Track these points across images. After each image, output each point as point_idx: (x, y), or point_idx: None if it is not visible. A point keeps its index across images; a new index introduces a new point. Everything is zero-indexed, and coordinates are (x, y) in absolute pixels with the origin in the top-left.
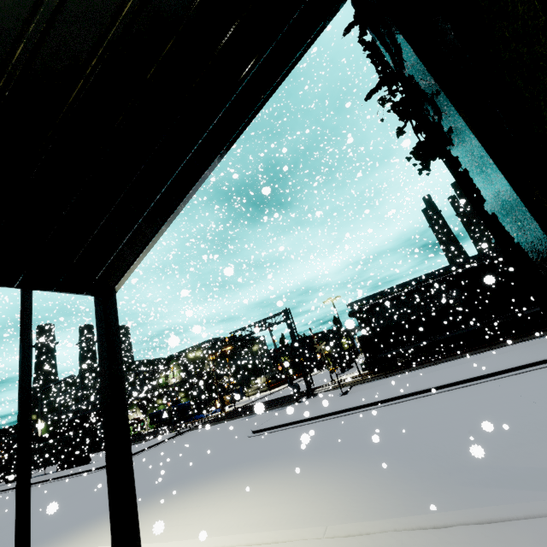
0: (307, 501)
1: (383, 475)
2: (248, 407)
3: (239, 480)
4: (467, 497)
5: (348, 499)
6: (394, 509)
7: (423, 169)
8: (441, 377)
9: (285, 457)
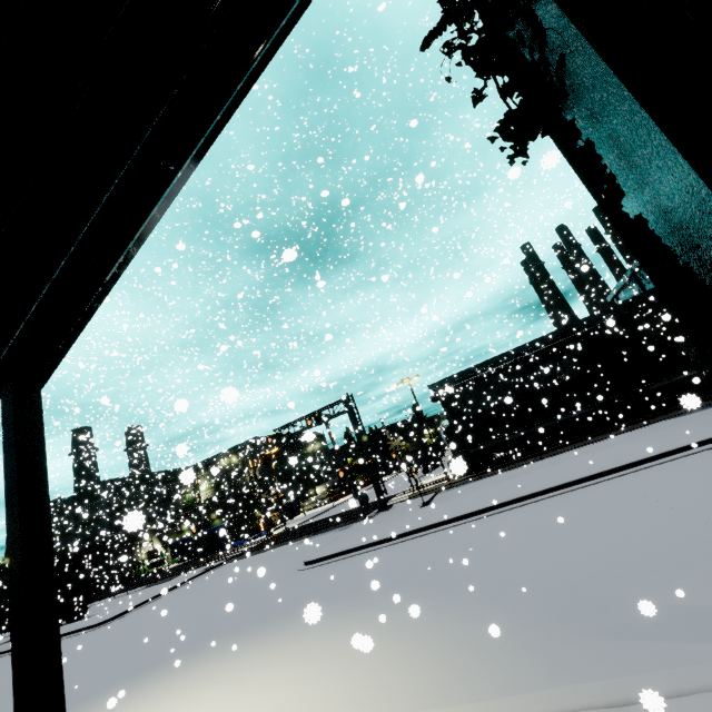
0: (369, 669)
1: (474, 624)
2: (302, 527)
3: (280, 638)
4: (590, 656)
5: (426, 665)
6: (489, 680)
7: (516, 155)
8: (549, 476)
9: (344, 600)
